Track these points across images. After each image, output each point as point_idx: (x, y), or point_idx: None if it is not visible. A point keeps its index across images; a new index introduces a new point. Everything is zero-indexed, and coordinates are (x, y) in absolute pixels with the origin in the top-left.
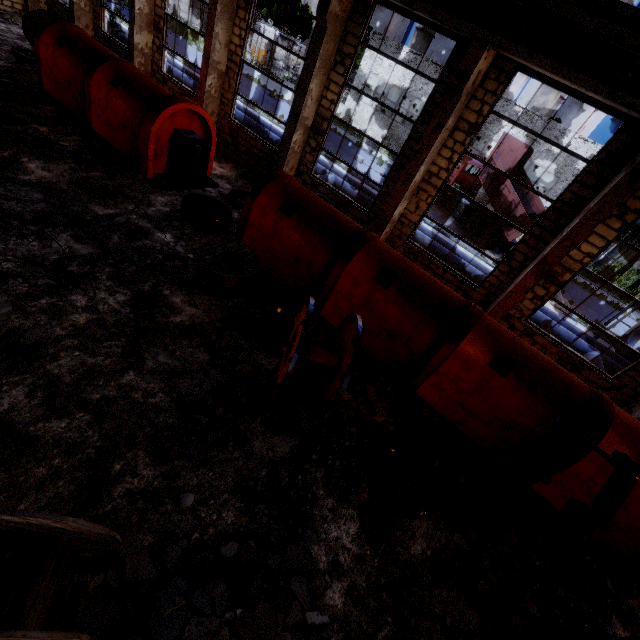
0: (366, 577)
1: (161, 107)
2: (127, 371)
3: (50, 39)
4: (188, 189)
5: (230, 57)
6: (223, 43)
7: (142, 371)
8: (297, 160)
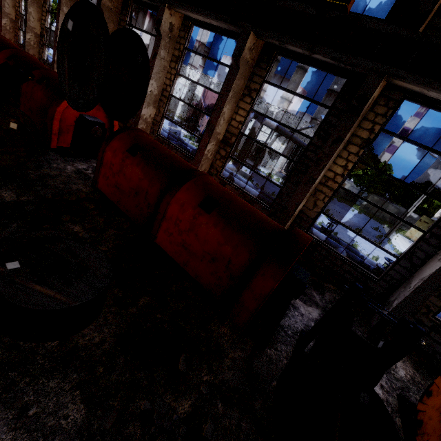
0: None
1: None
2: None
3: None
4: None
5: (16, 13)
6: (11, 5)
7: None
8: (37, 52)
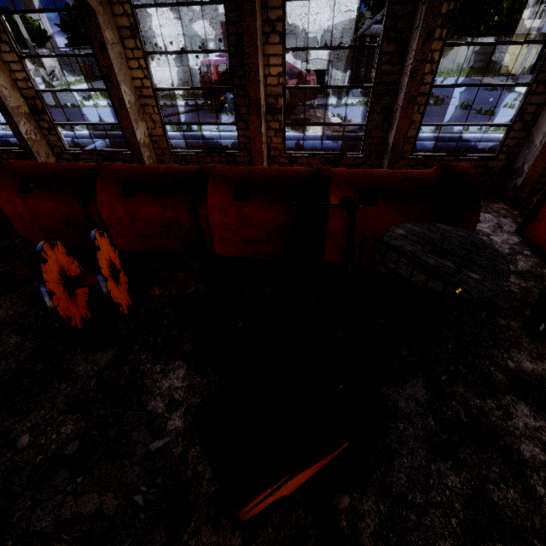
0: (199, 395)
1: None
2: None
3: None
4: None
5: None
6: None
7: None
8: (46, 146)
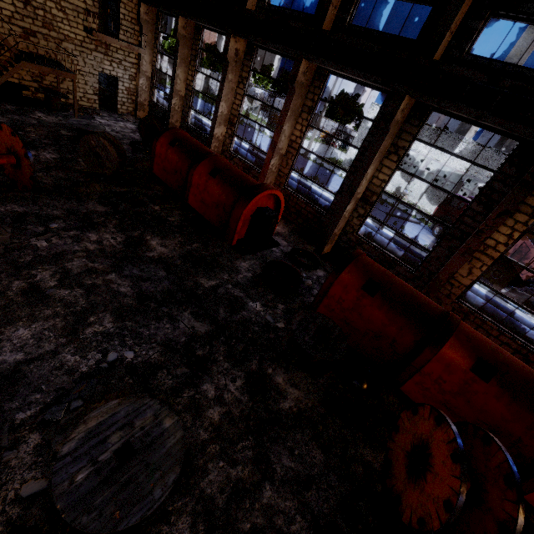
0: None
1: (252, 195)
2: (263, 484)
3: (165, 141)
4: (260, 251)
5: (290, 144)
6: (287, 135)
7: (274, 482)
8: (344, 222)
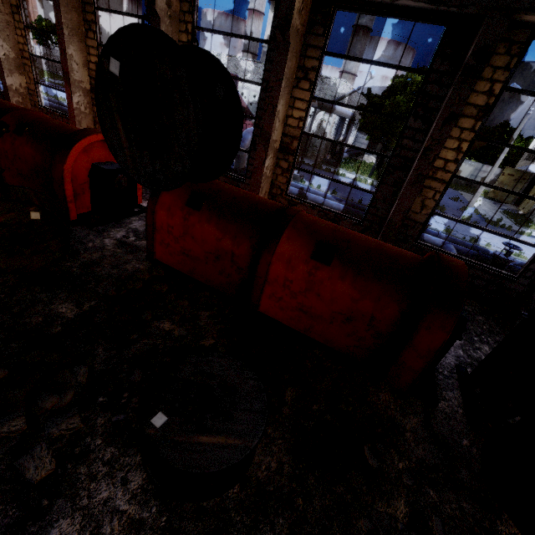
0: None
1: None
2: None
3: None
4: None
5: None
6: None
7: None
8: None
